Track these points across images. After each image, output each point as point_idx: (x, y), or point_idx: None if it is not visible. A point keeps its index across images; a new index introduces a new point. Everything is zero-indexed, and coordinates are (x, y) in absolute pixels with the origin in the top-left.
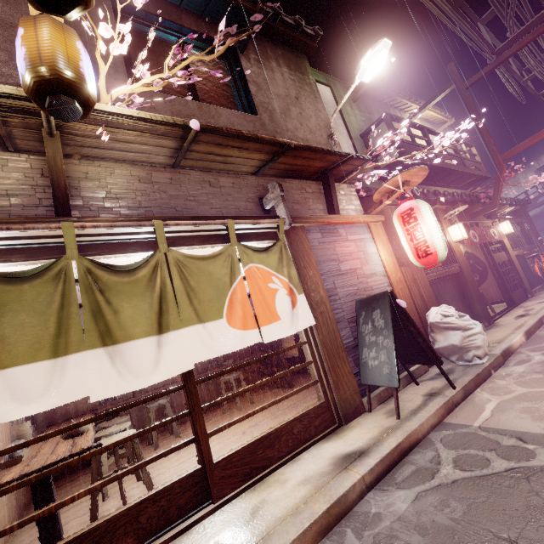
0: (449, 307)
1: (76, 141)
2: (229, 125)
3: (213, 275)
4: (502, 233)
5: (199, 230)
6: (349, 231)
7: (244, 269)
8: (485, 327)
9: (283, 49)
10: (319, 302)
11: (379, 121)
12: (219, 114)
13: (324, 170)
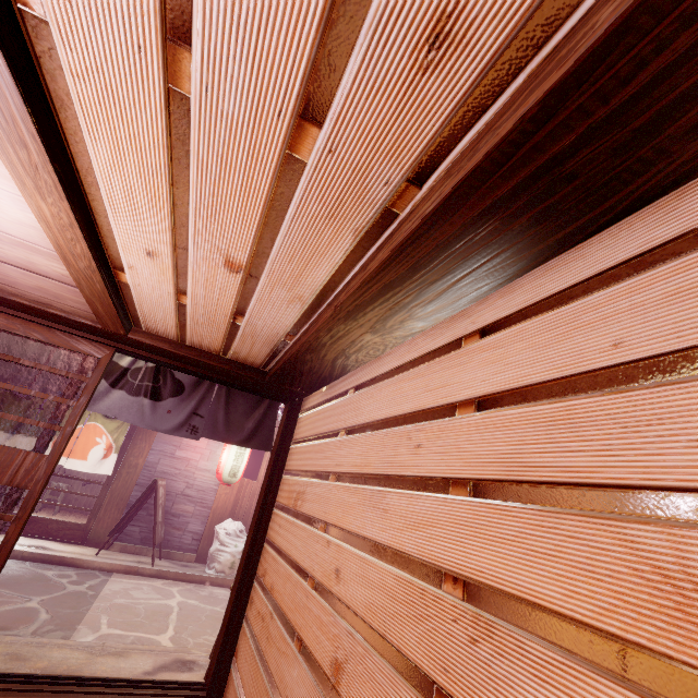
0: (236, 524)
1: None
2: None
3: (65, 419)
4: None
5: None
6: None
7: (88, 423)
8: None
9: None
10: (133, 465)
11: None
12: None
13: None
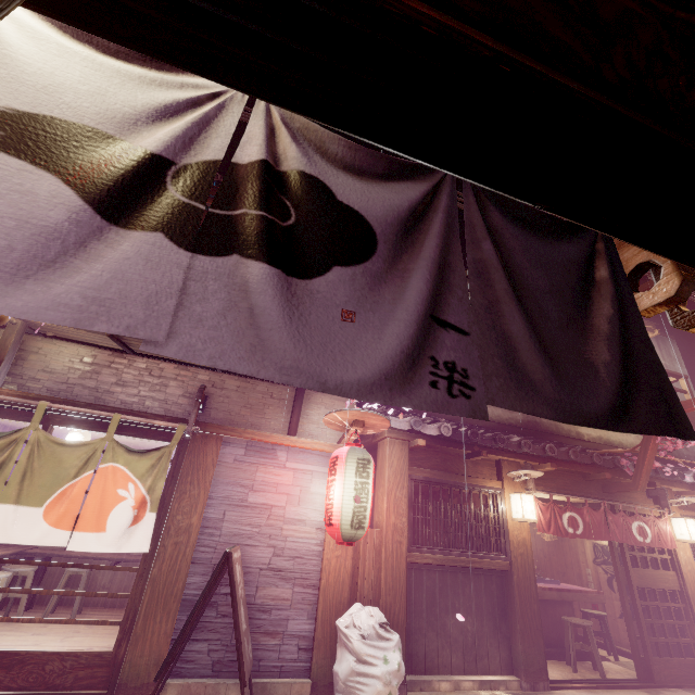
0: (371, 613)
1: (39, 326)
2: None
3: (63, 463)
4: (672, 536)
5: (92, 416)
6: (295, 457)
7: (101, 465)
8: (521, 689)
9: None
10: (182, 529)
11: None
12: None
13: None
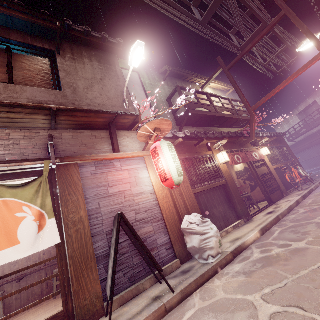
0: (195, 215)
1: None
2: (32, 97)
3: None
4: (263, 155)
5: None
6: (125, 163)
7: None
8: (245, 222)
9: (97, 52)
10: (77, 221)
11: (174, 91)
12: (24, 91)
13: (109, 123)
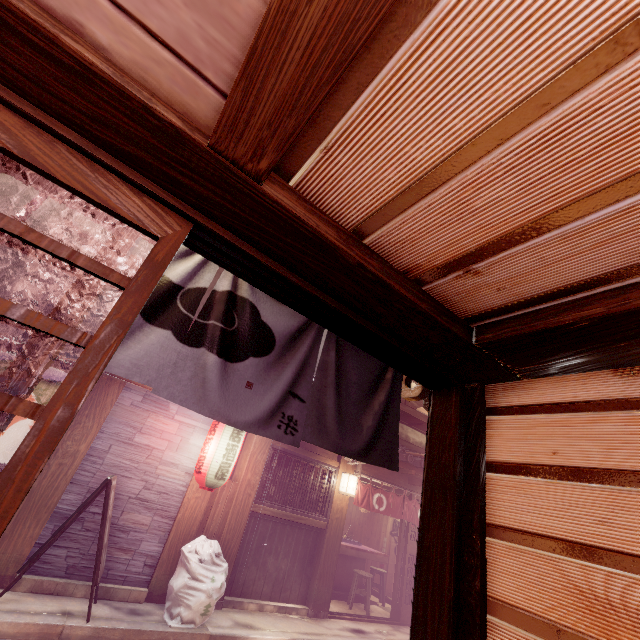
0: (212, 545)
1: None
2: None
3: None
4: None
5: (9, 339)
6: (184, 412)
7: None
8: (307, 615)
9: None
10: (70, 453)
11: None
12: None
13: None
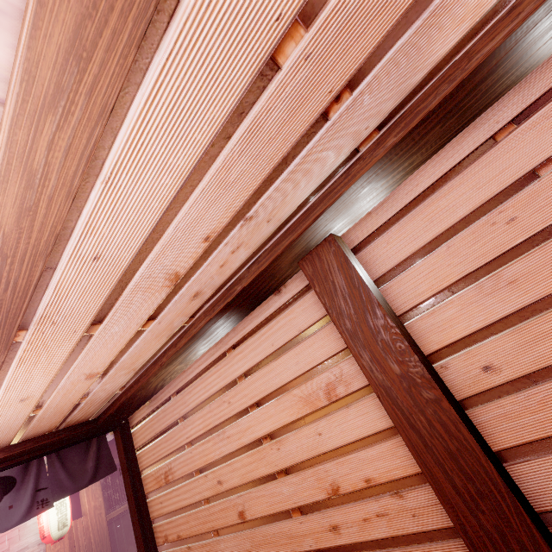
0: None
1: None
2: None
3: None
4: None
5: None
6: None
7: None
8: None
9: None
10: None
11: None
12: None
13: None
